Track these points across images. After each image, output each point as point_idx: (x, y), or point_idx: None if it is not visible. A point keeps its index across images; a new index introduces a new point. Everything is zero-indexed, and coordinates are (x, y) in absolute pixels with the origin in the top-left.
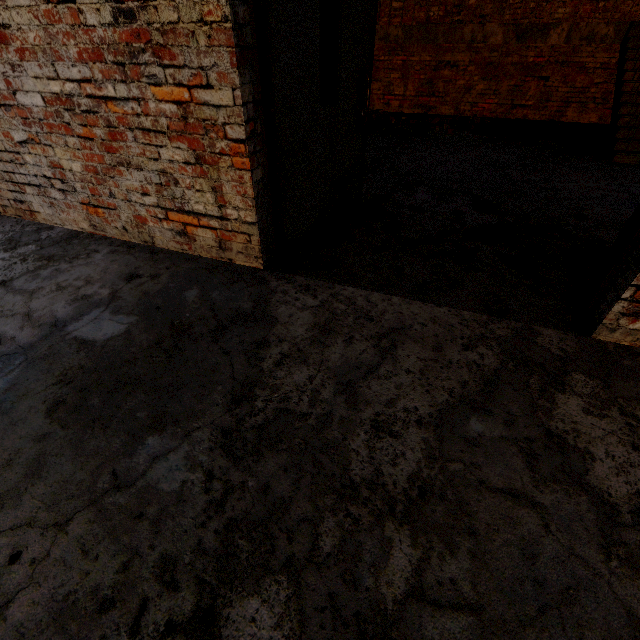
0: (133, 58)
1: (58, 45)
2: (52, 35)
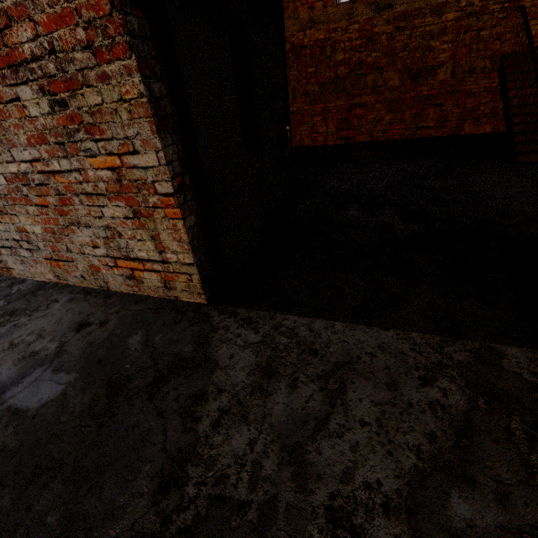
0: (70, 137)
1: (11, 135)
2: (6, 128)
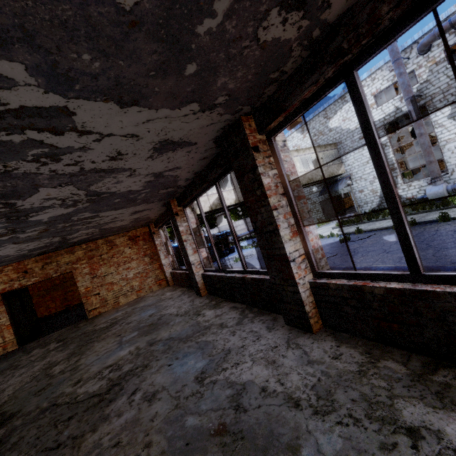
0: None
1: None
2: None
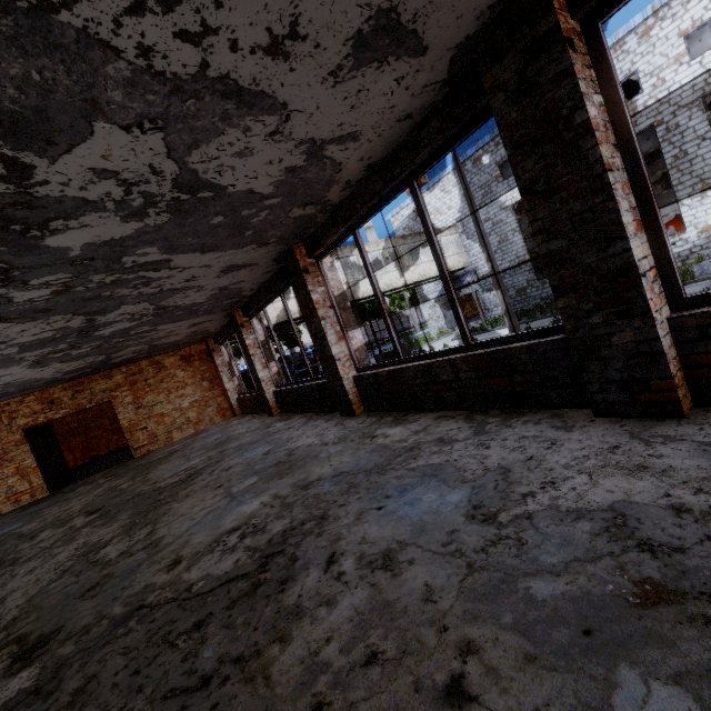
0: (1, 465)
1: None
2: None
